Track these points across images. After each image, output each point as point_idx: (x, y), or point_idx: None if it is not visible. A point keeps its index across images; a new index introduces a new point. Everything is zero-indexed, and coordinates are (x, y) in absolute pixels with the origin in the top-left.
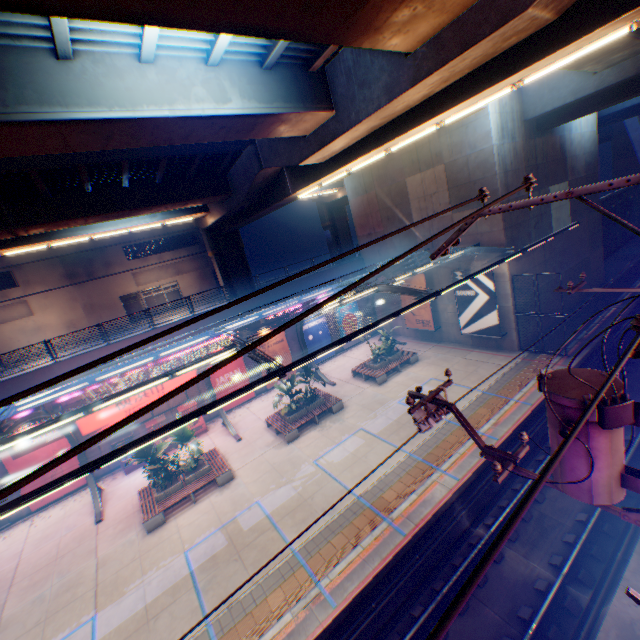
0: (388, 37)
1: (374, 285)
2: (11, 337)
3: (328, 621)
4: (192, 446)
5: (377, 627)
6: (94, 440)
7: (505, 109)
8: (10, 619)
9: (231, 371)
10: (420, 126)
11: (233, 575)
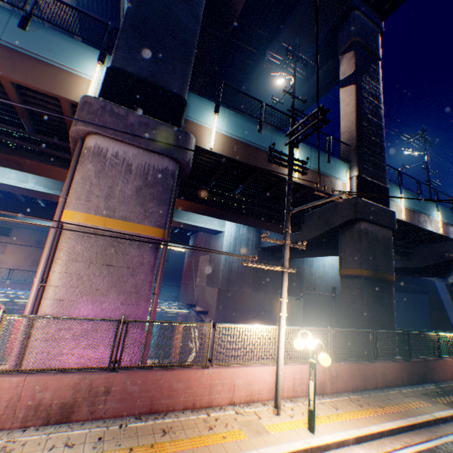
0: (62, 178)
1: None
2: None
3: None
4: None
5: None
6: None
7: (242, 236)
8: None
9: None
10: None
11: None
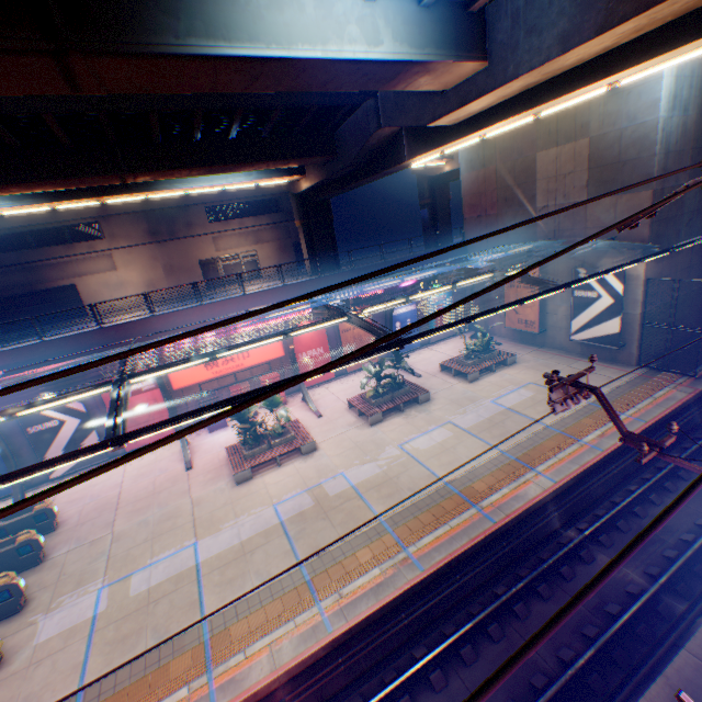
0: None
1: (490, 271)
2: (96, 290)
3: (416, 580)
4: (281, 412)
5: (458, 596)
6: (460, 303)
7: (684, 72)
8: (121, 533)
9: (314, 348)
10: (589, 86)
11: (321, 530)
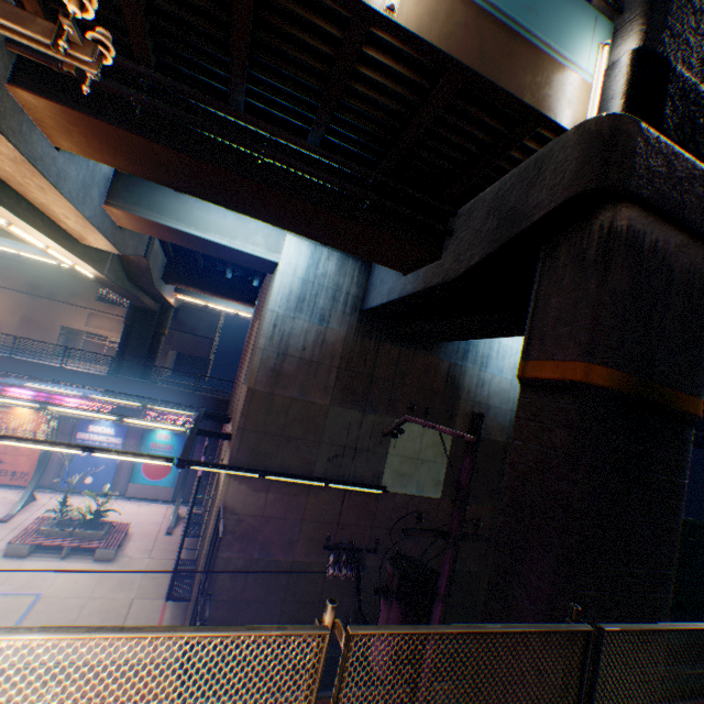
0: None
1: None
2: None
3: None
4: None
5: None
6: None
7: (323, 280)
8: None
9: None
10: None
11: None
